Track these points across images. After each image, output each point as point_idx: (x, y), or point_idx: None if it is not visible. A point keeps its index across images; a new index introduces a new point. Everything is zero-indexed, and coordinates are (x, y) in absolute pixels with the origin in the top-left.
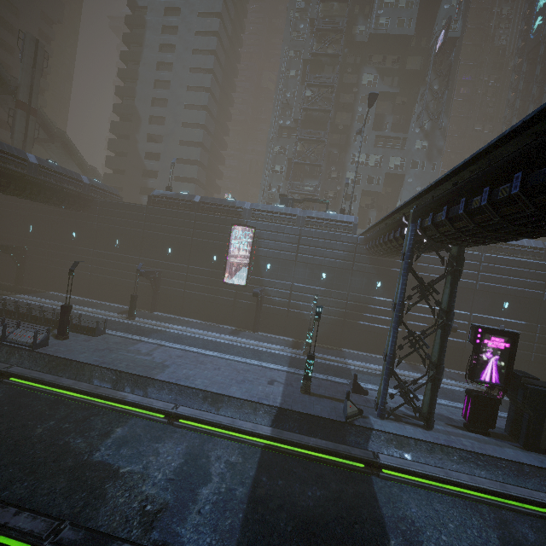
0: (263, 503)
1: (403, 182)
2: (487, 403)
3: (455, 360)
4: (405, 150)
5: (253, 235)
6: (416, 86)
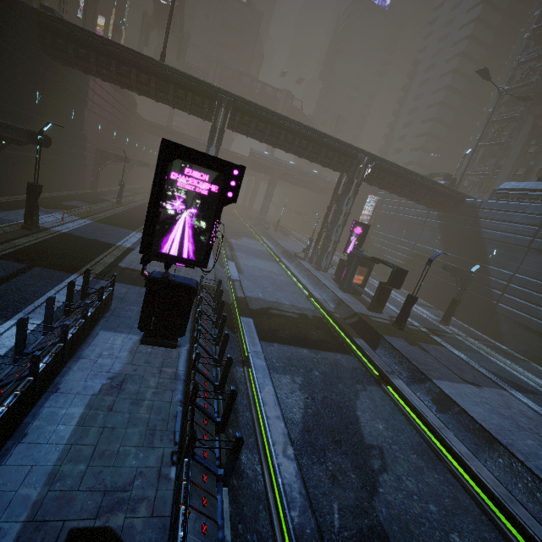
0: (248, 247)
1: None
2: (342, 265)
3: (481, 321)
4: None
5: (377, 201)
6: None
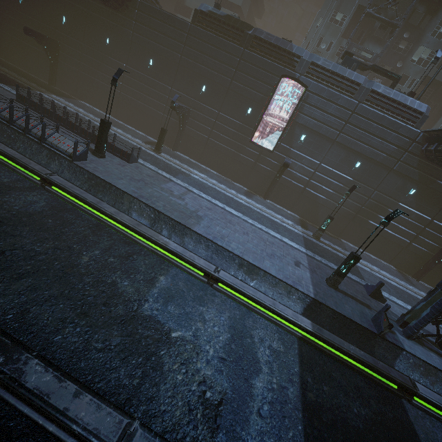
0: (316, 415)
1: None
2: None
3: None
4: None
5: (302, 95)
6: None
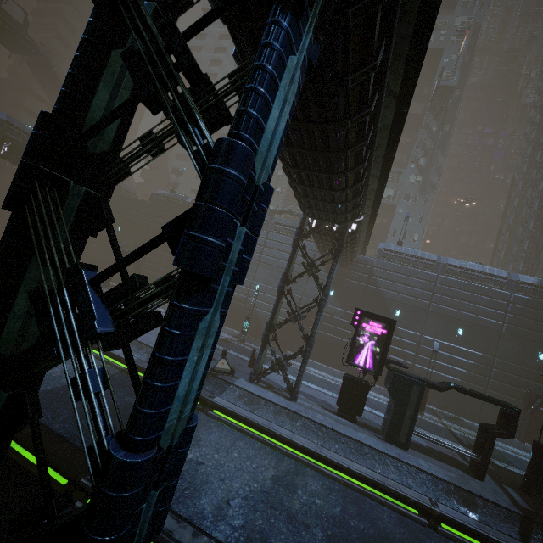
0: None
1: (395, 213)
2: (357, 388)
3: None
4: (399, 183)
5: None
6: (418, 128)
